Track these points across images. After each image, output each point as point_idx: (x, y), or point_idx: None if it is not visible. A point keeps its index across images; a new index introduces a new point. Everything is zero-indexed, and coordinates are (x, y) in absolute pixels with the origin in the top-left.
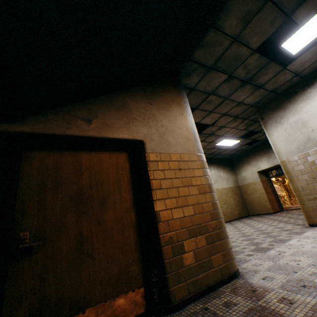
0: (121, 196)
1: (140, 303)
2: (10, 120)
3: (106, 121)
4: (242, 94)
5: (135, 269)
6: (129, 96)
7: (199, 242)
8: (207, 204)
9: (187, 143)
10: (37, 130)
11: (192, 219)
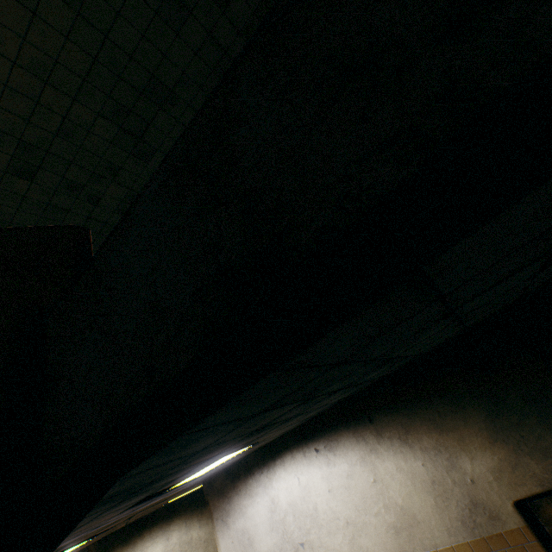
0: None
1: None
2: None
3: None
4: (153, 502)
5: None
6: None
7: None
8: None
9: None
10: None
11: None
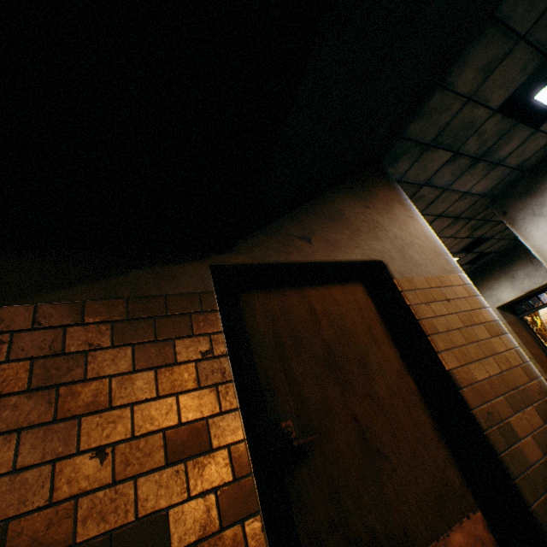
0: (382, 352)
1: (488, 540)
2: (222, 248)
3: (327, 238)
4: (471, 179)
5: (453, 477)
6: (338, 199)
7: (532, 420)
8: (510, 353)
9: (437, 259)
10: (255, 259)
11: (502, 379)
